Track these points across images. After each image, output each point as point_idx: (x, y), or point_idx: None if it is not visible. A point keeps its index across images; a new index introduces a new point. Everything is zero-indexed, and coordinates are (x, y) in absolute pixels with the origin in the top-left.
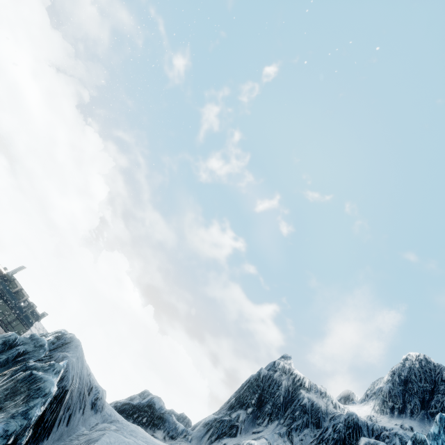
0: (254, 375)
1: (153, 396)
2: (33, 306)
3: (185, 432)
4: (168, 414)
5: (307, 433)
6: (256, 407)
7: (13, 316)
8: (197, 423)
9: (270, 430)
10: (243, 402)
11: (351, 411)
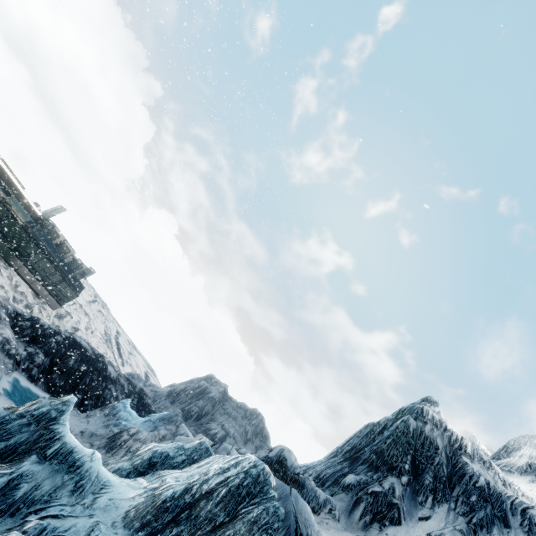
0: (389, 418)
1: (282, 448)
2: (81, 265)
3: (329, 505)
4: (304, 476)
5: (498, 535)
6: (412, 475)
7: (58, 277)
8: (324, 475)
9: (442, 519)
10: (392, 464)
11: (525, 493)
